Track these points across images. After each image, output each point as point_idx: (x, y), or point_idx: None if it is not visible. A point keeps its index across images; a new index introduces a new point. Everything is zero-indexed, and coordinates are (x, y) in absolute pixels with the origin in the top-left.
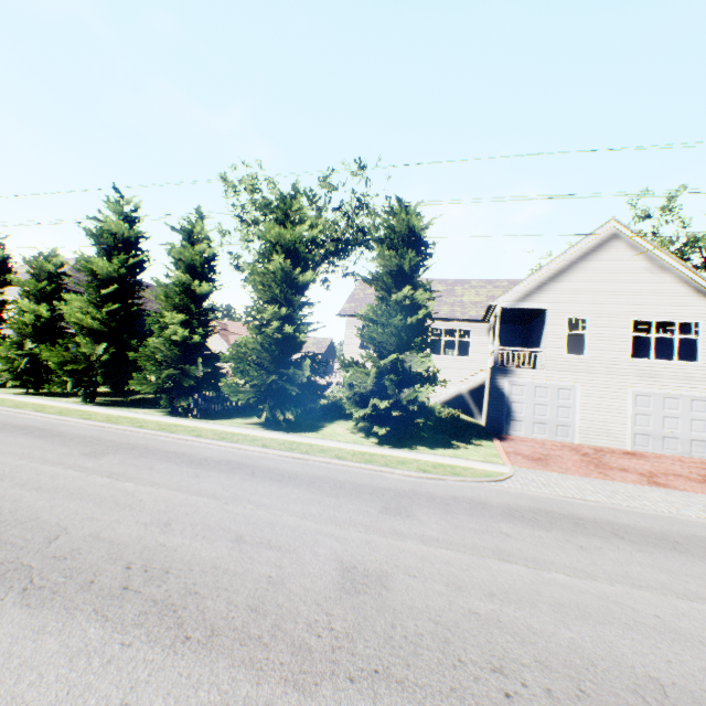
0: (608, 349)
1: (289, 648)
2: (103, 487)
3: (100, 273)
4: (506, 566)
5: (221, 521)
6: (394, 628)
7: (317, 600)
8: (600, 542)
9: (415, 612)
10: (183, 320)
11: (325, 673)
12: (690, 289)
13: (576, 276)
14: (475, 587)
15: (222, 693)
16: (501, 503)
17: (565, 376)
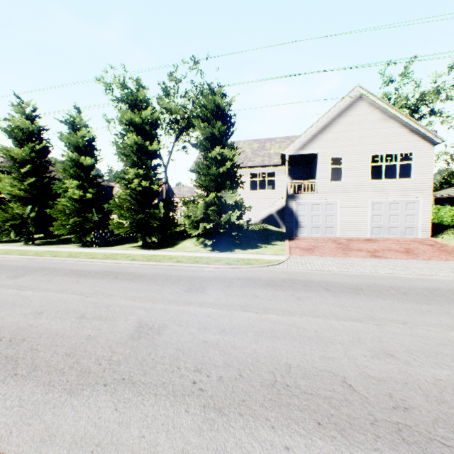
0: (356, 176)
1: (77, 372)
2: (10, 295)
3: (18, 157)
4: (243, 314)
5: (77, 307)
6: (150, 355)
7: (111, 345)
8: (313, 294)
9: (168, 345)
10: (79, 184)
11: (92, 383)
12: (407, 130)
13: (335, 128)
14: (216, 327)
15: (21, 400)
16: (266, 278)
17: (330, 196)
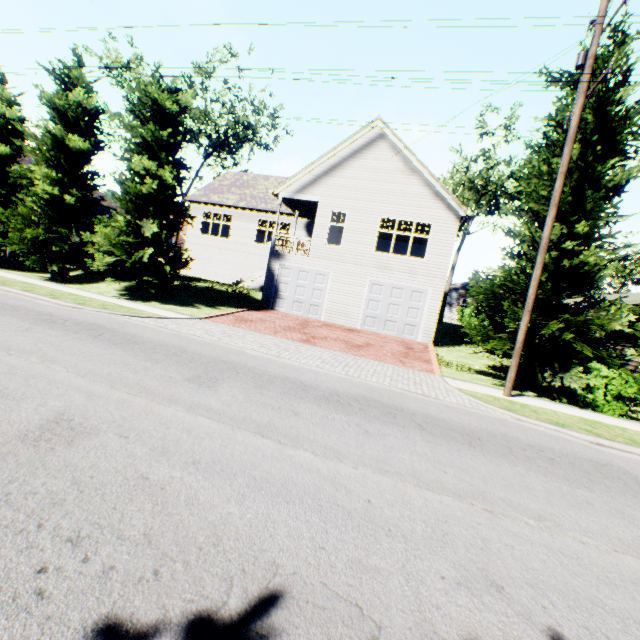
0: (359, 242)
1: None
2: None
3: None
4: None
5: None
6: None
7: None
8: (61, 333)
9: None
10: None
11: None
12: (431, 192)
13: (345, 172)
14: None
15: None
16: (72, 318)
17: (323, 264)
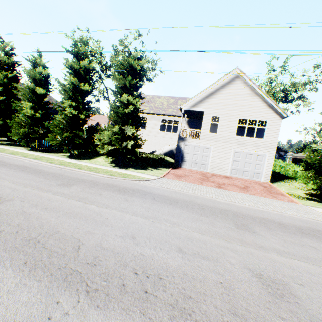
0: (227, 131)
1: None
2: None
3: None
4: (75, 202)
5: None
6: None
7: None
8: (140, 199)
9: None
10: (32, 106)
11: None
12: (266, 105)
13: (218, 96)
14: (44, 206)
15: None
16: (124, 186)
17: (207, 143)
